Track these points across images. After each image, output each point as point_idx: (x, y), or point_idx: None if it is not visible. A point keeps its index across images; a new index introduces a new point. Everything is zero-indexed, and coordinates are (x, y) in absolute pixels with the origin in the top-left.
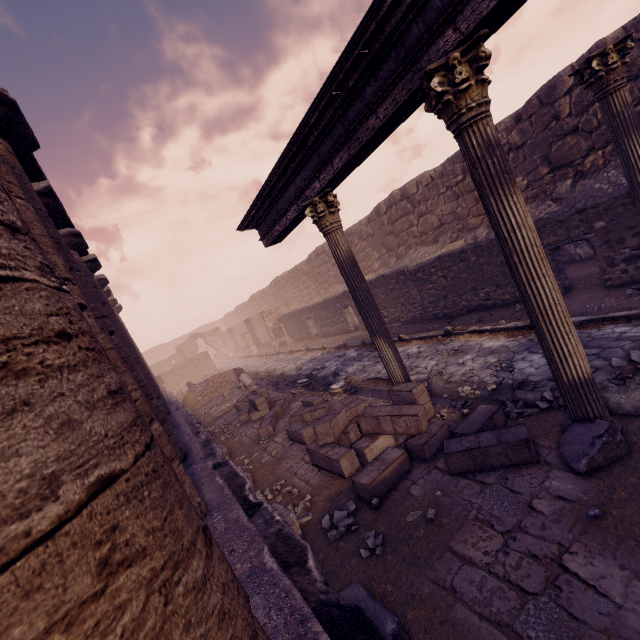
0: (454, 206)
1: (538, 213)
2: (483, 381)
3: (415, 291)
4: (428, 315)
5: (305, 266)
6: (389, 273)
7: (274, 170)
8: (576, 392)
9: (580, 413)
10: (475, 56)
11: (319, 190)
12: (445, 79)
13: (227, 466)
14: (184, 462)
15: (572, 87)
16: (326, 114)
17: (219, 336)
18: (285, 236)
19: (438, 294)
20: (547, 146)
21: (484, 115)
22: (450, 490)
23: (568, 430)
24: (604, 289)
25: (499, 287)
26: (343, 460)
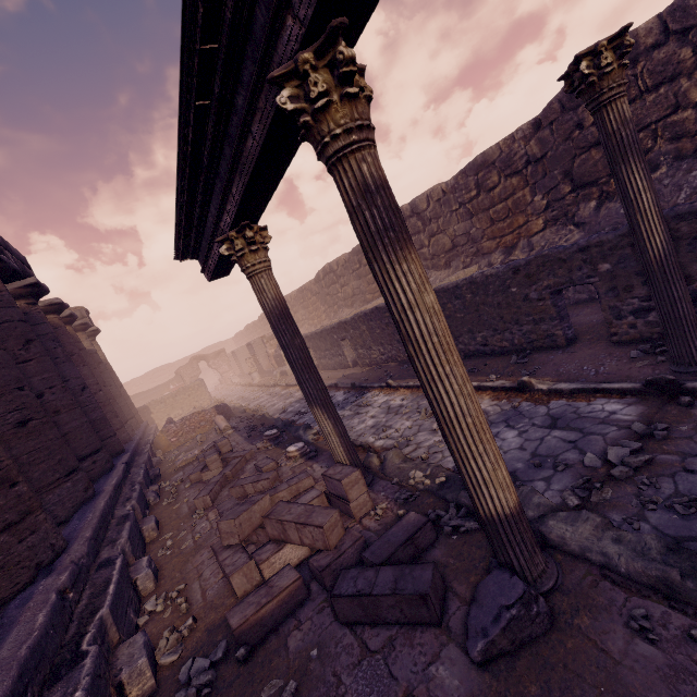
0: (468, 226)
1: (558, 239)
2: (439, 466)
3: None
4: None
5: (314, 285)
6: (383, 305)
7: (179, 195)
8: (496, 531)
9: (502, 557)
10: (334, 58)
11: (230, 224)
12: (301, 91)
13: (110, 568)
14: (50, 565)
15: None
16: (207, 129)
17: (224, 359)
18: (229, 269)
19: None
20: (569, 160)
21: (357, 146)
22: (328, 650)
23: (485, 580)
24: (609, 345)
25: (496, 332)
26: (236, 575)
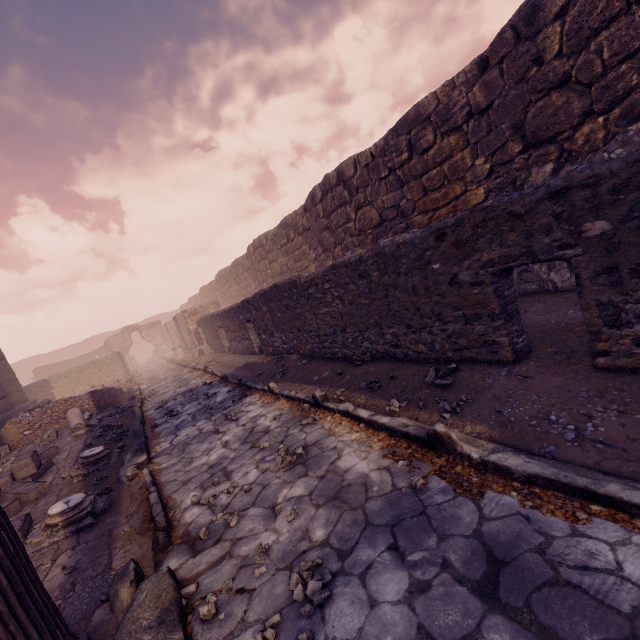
0: (397, 197)
1: None
2: None
3: (311, 314)
4: (326, 352)
5: (245, 260)
6: (281, 282)
7: None
8: None
9: None
10: None
11: None
12: None
13: None
14: None
15: (567, 5)
16: None
17: (158, 331)
18: None
19: (335, 324)
20: (522, 109)
21: None
22: None
23: None
24: (593, 372)
25: (411, 329)
26: None
